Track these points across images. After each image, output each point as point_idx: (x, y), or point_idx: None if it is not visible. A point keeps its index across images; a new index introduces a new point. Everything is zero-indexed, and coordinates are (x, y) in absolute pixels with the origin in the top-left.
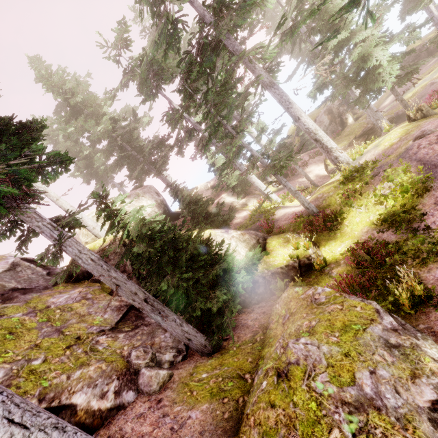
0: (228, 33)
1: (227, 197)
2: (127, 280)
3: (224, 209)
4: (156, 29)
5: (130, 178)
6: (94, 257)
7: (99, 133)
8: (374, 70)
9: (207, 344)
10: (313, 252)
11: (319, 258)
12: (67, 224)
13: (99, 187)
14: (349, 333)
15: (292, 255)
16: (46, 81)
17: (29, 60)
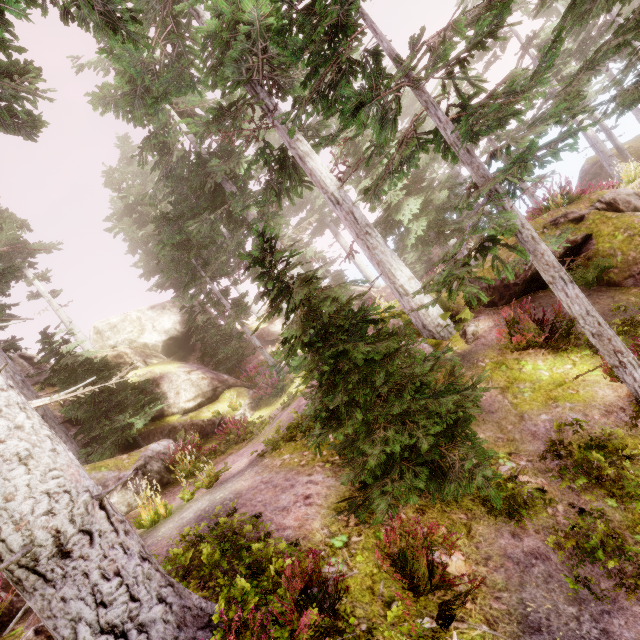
0: (226, 179)
1: (280, 324)
2: (35, 398)
3: (266, 338)
4: (164, 169)
5: (161, 289)
6: (16, 376)
7: (143, 237)
8: (412, 221)
9: (82, 464)
10: (240, 414)
11: (241, 421)
12: (10, 347)
13: (161, 281)
14: (94, 471)
15: (215, 411)
16: (108, 177)
17: (118, 139)
